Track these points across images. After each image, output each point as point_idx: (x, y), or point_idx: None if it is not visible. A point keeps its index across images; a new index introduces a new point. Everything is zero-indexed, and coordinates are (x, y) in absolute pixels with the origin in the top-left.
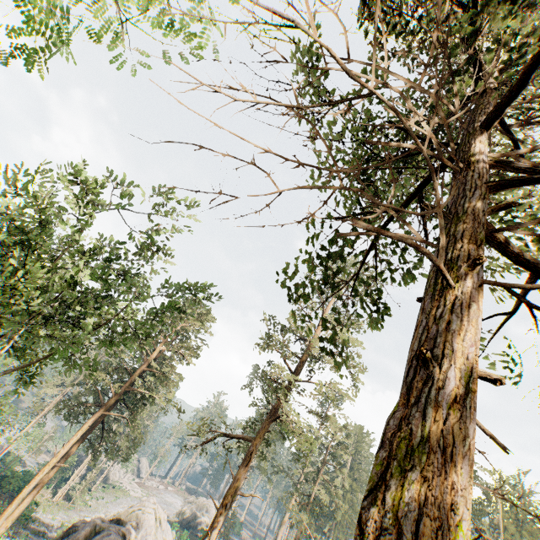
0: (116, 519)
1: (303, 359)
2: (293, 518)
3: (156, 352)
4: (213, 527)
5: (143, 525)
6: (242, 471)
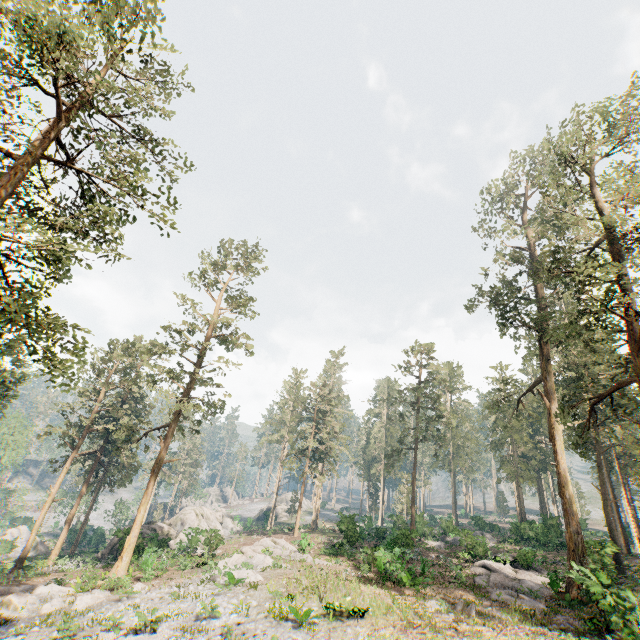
0: (147, 523)
1: (201, 350)
2: (288, 469)
3: (102, 395)
4: (147, 486)
5: (186, 523)
6: (162, 446)
